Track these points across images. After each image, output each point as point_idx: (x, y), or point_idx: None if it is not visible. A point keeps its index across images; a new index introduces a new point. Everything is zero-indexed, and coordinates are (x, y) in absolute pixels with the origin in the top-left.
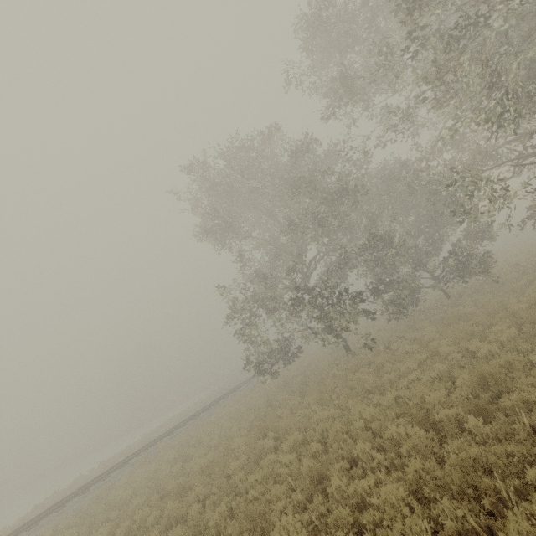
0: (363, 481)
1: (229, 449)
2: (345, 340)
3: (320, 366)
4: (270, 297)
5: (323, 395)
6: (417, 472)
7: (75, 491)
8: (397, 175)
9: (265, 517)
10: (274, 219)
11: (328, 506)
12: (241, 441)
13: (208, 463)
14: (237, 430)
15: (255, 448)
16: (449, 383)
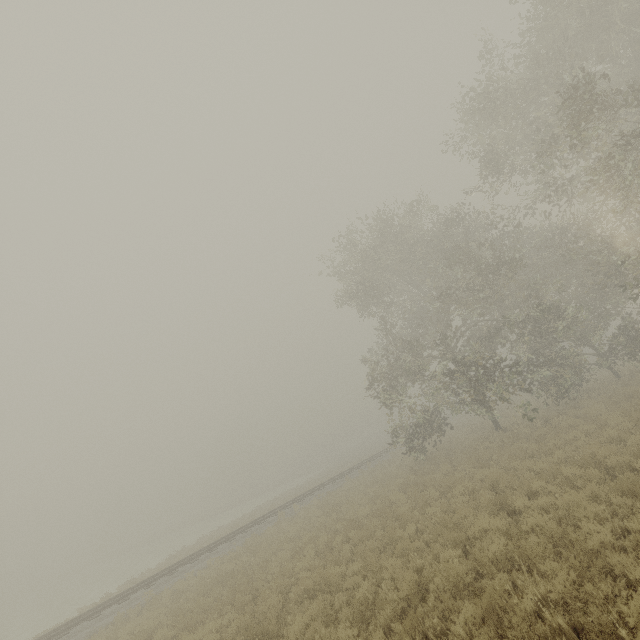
0: (546, 499)
1: (386, 502)
2: (494, 415)
3: (463, 443)
4: (412, 366)
5: (480, 462)
6: (593, 492)
7: (219, 539)
8: (556, 243)
9: (459, 526)
10: (415, 286)
11: (514, 519)
12: (401, 495)
13: (367, 513)
14: (386, 491)
15: (423, 495)
16: (620, 445)
